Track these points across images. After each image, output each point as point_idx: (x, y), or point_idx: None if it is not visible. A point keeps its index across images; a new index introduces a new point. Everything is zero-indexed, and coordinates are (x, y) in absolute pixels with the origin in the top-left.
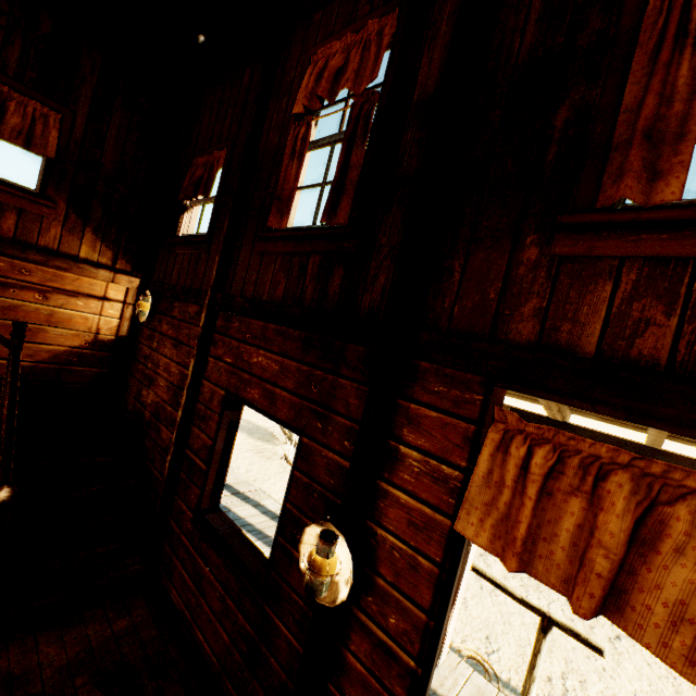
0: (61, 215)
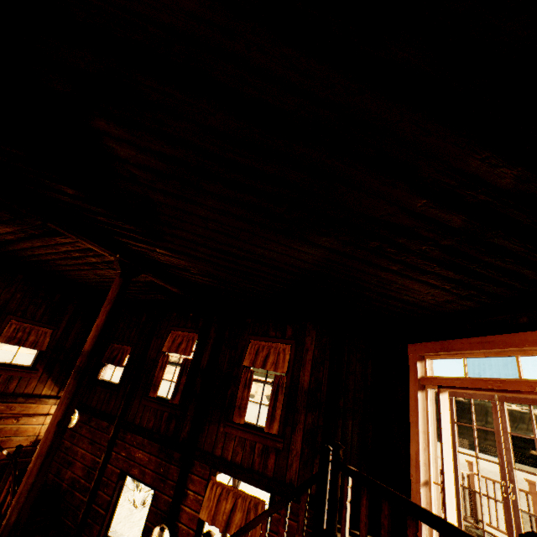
0: (39, 375)
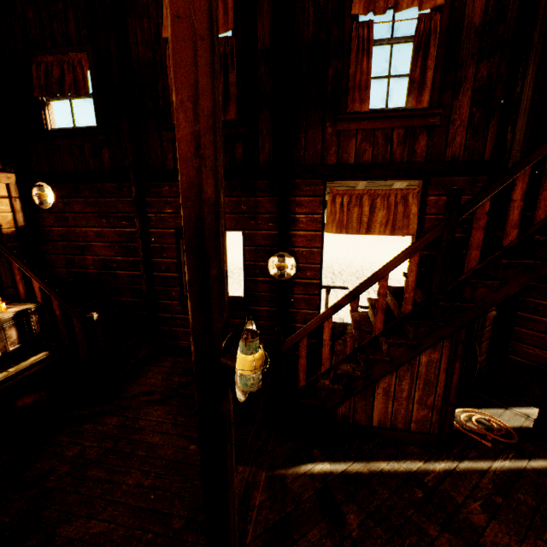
0: None
